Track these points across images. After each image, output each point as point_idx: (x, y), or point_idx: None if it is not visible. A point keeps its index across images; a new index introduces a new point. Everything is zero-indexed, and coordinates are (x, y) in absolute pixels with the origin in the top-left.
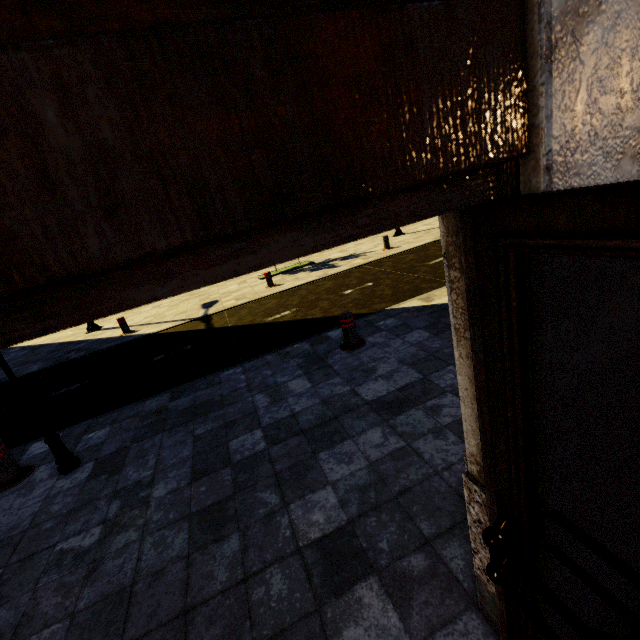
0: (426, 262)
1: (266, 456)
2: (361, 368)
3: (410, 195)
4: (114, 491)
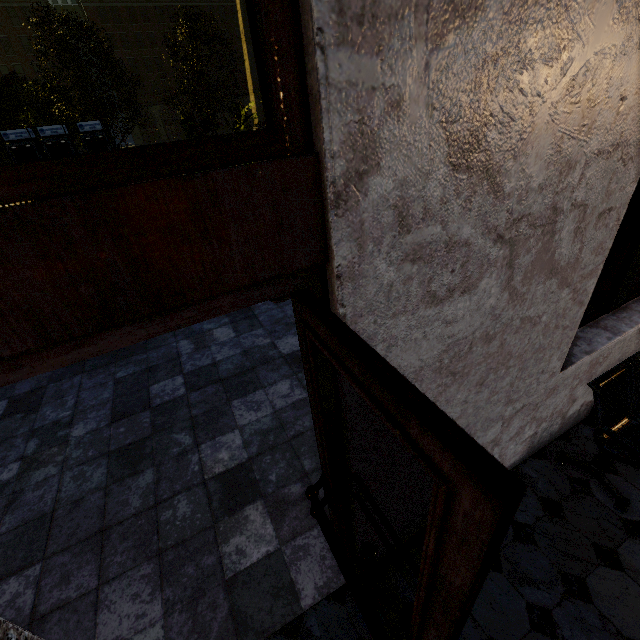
0: None
1: (184, 401)
2: (284, 321)
3: (230, 293)
4: (31, 430)
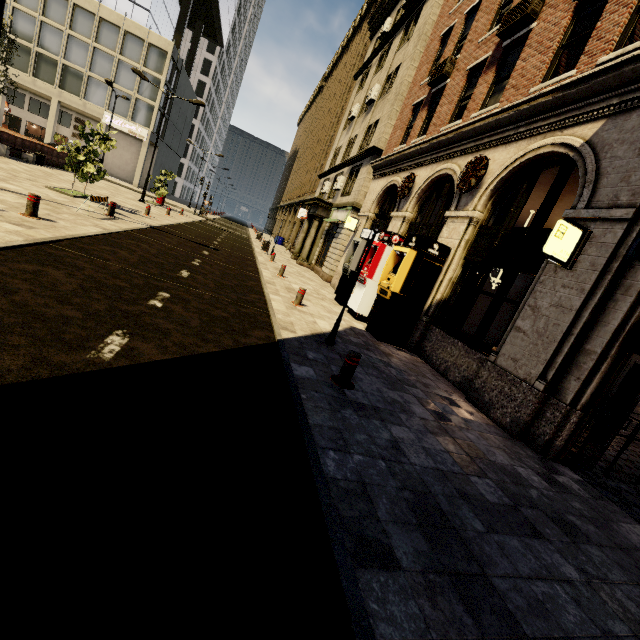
0: (176, 273)
1: (500, 483)
2: (390, 401)
3: None
4: (606, 637)
